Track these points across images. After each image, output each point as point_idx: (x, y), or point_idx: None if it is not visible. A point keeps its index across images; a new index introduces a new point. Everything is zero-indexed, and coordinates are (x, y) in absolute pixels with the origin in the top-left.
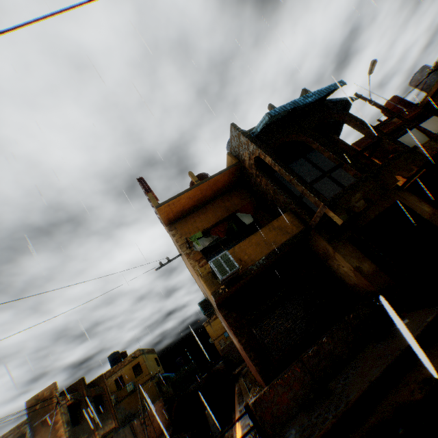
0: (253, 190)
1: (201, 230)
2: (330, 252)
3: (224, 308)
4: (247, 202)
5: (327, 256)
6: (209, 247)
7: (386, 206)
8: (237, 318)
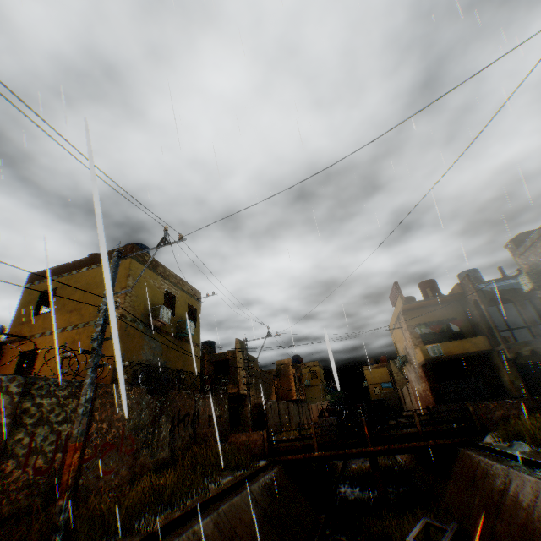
0: (465, 310)
1: (422, 322)
2: (500, 367)
3: (424, 367)
4: (458, 315)
5: (497, 368)
6: (424, 333)
7: None
8: (430, 375)
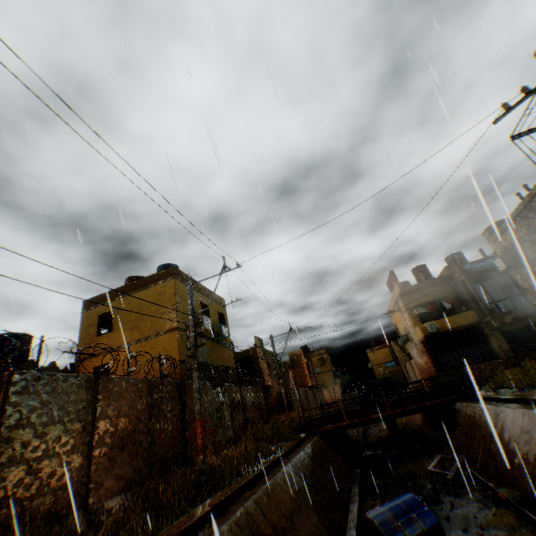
0: (455, 289)
1: (418, 303)
2: (488, 335)
3: (424, 343)
4: (449, 294)
5: (487, 336)
6: (421, 313)
7: (533, 322)
8: (430, 349)
